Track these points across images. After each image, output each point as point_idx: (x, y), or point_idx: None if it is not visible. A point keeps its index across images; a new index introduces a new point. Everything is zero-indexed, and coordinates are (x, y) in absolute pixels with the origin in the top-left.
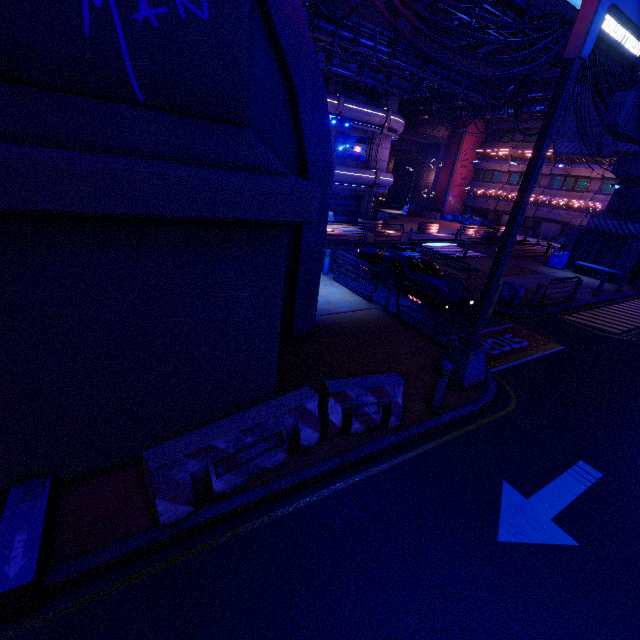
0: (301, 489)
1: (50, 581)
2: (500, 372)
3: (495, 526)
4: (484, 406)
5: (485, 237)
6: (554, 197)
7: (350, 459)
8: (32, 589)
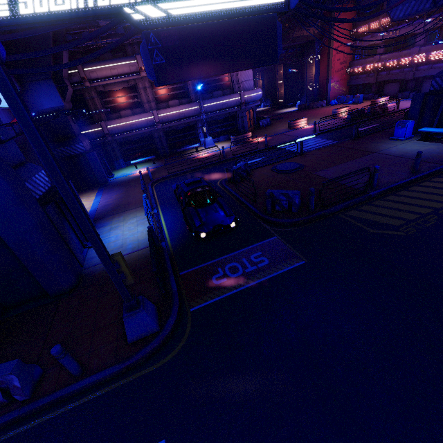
0: None
1: None
2: (199, 310)
3: None
4: (132, 364)
5: (349, 118)
6: (430, 53)
7: None
8: None
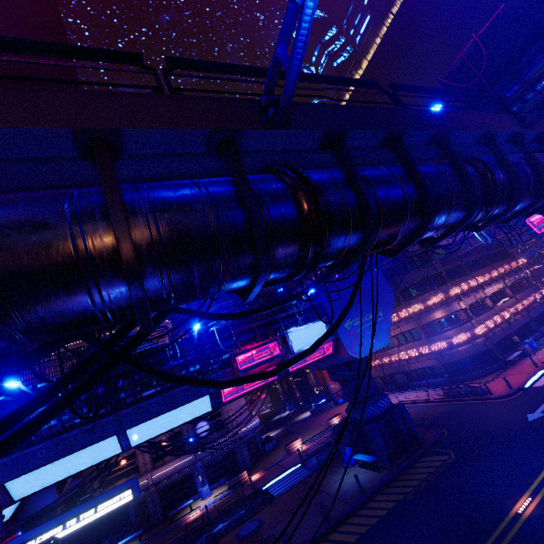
0: None
1: None
2: None
3: None
4: None
5: (334, 432)
6: (381, 358)
7: None
8: None
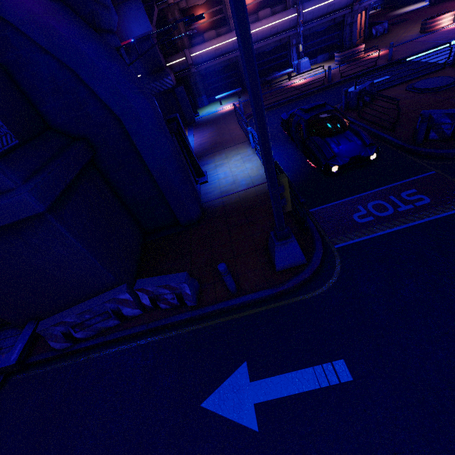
0: (124, 340)
1: (26, 363)
2: (346, 247)
3: (208, 394)
4: (285, 290)
5: None
6: None
7: (151, 327)
8: (18, 365)
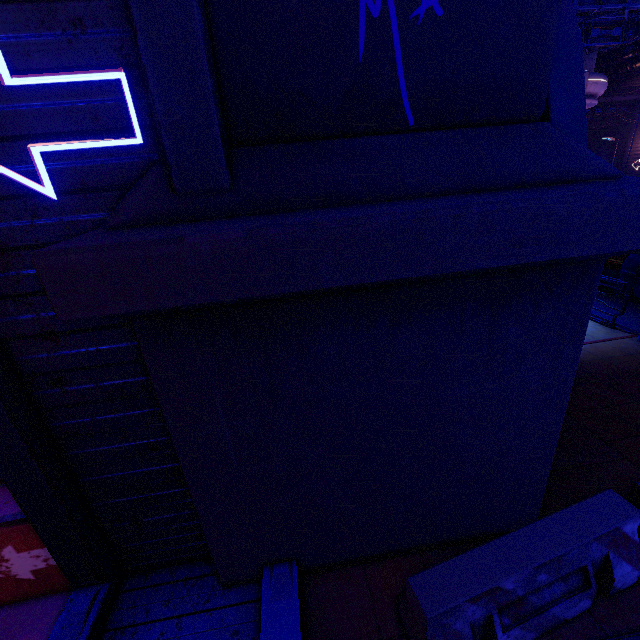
0: None
1: None
2: None
3: None
4: None
5: None
6: None
7: None
8: None
